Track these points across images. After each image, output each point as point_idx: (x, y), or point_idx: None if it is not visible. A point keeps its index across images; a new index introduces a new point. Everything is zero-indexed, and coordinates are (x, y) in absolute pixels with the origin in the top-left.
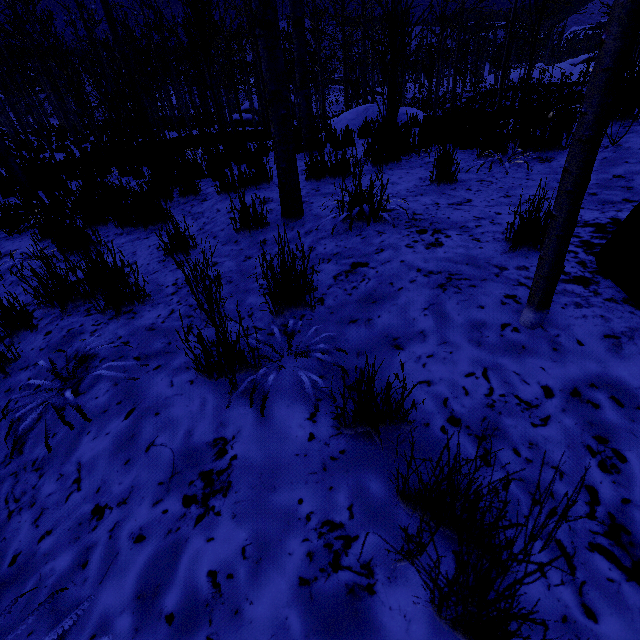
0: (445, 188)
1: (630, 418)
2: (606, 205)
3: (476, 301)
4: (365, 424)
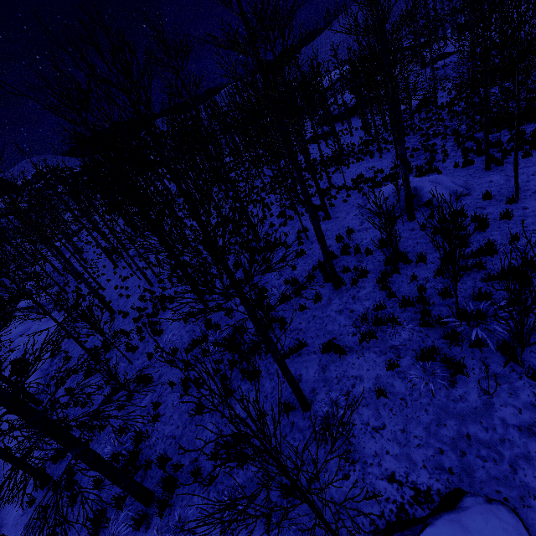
0: (381, 401)
1: None
2: (437, 470)
3: (341, 529)
4: None
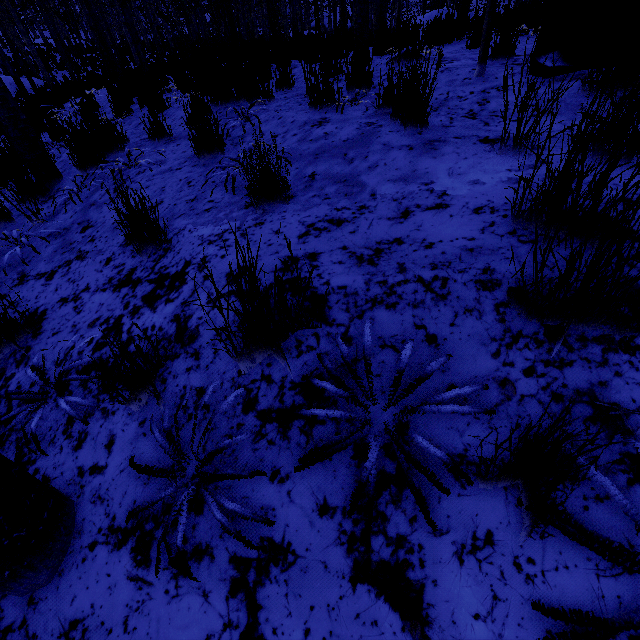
0: (476, 49)
1: (500, 93)
2: None
3: (456, 74)
4: (388, 107)
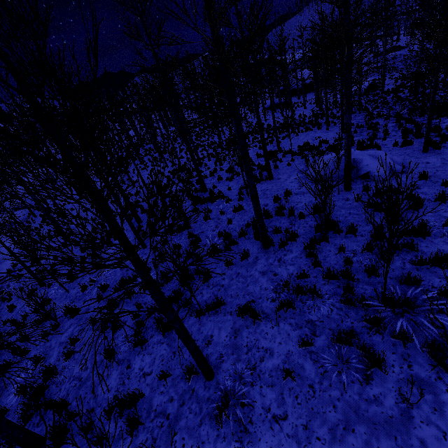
0: (287, 384)
1: None
2: None
3: None
4: None
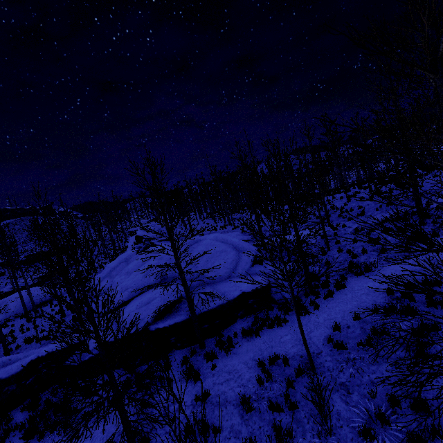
0: None
1: None
2: None
3: None
4: None
